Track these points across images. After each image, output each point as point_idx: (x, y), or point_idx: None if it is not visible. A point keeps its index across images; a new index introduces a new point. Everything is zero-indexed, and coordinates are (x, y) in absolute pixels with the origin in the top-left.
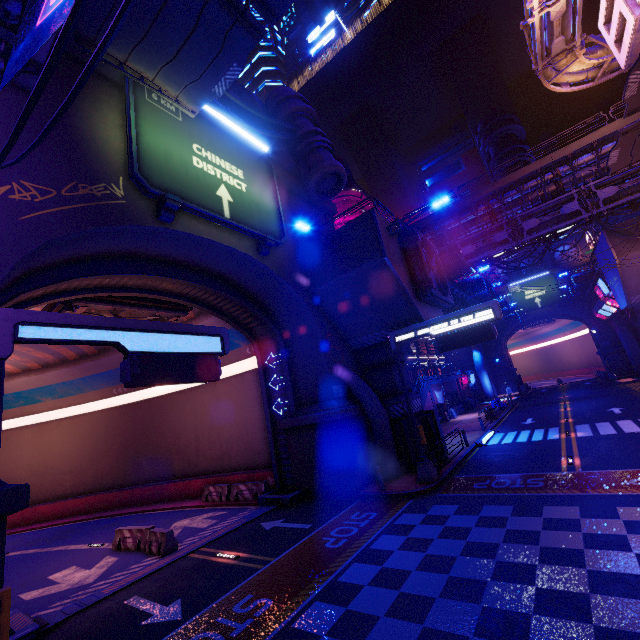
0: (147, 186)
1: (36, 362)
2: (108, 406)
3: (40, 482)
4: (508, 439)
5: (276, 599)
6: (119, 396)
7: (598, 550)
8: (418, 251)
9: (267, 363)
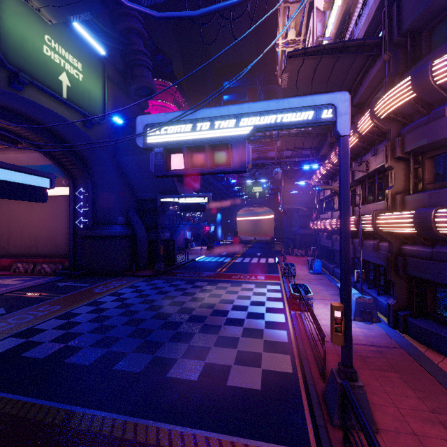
0: (5, 63)
1: None
2: None
3: None
4: (208, 259)
5: (63, 306)
6: None
7: (201, 293)
8: None
9: (77, 194)
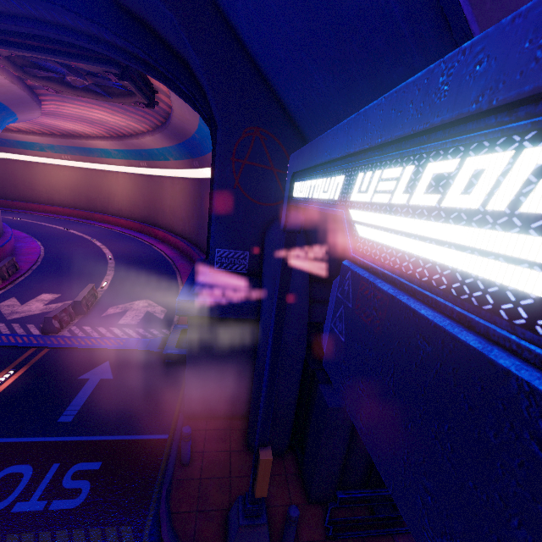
0: None
1: (145, 124)
2: (198, 176)
3: (173, 219)
4: None
5: None
6: (201, 169)
7: None
8: None
9: None
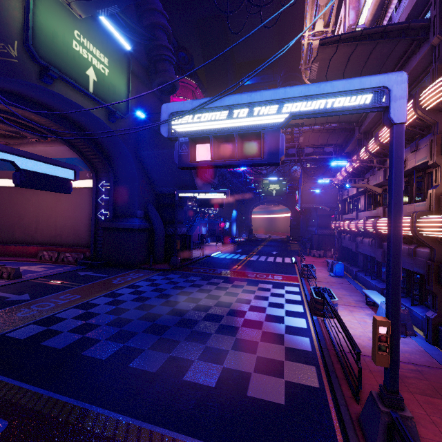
0: (37, 57)
1: None
2: None
3: None
4: (223, 256)
5: (83, 295)
6: None
7: (217, 290)
8: None
9: (100, 187)
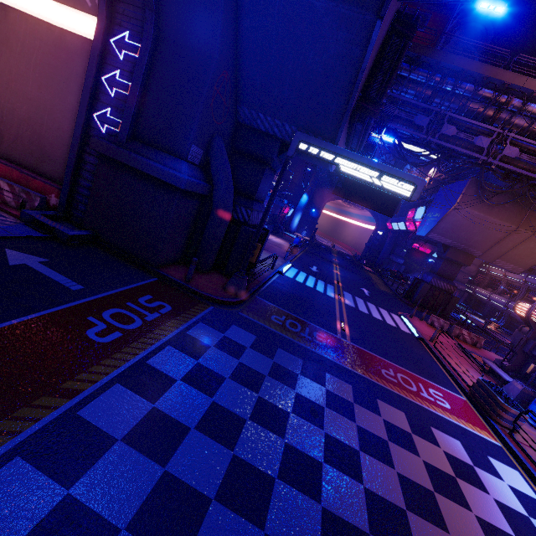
0: None
1: None
2: None
3: None
4: (300, 278)
5: None
6: None
7: (370, 457)
8: (399, 57)
9: (112, 43)
